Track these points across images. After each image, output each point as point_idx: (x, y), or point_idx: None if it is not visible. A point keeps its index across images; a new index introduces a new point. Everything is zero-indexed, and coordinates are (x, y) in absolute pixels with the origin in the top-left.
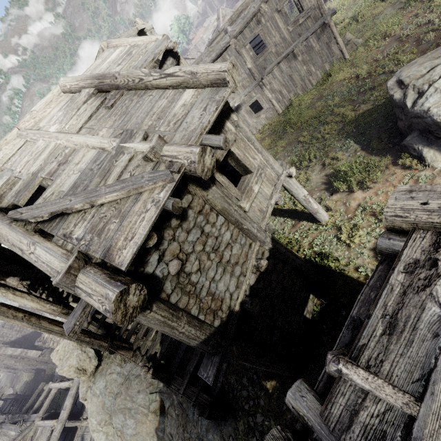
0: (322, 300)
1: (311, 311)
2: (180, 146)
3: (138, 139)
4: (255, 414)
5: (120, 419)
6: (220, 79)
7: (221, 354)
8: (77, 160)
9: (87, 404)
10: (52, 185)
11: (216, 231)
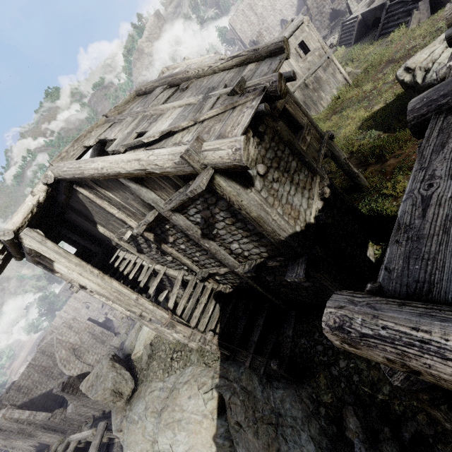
0: (381, 243)
1: (373, 255)
2: (260, 77)
3: (220, 88)
4: (337, 362)
5: (167, 436)
6: (278, 48)
7: (307, 253)
8: (167, 116)
9: (123, 436)
10: (149, 131)
11: (285, 158)
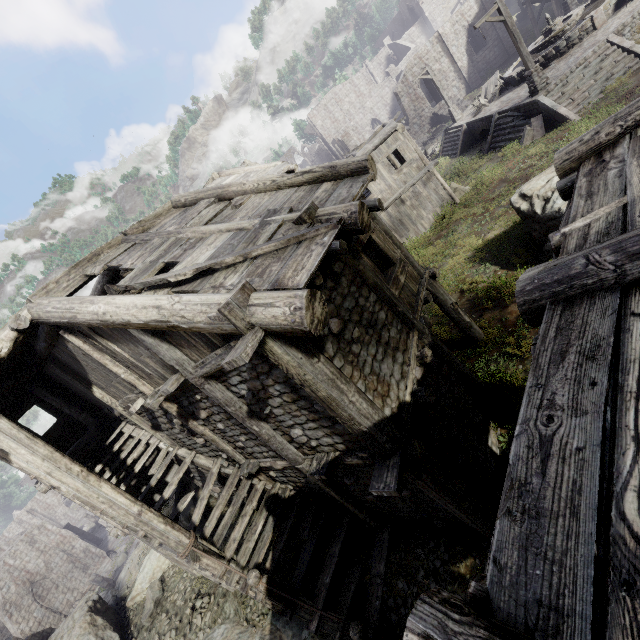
0: (507, 425)
1: (497, 444)
2: (336, 205)
3: (284, 213)
4: None
5: None
6: (361, 167)
7: (400, 451)
8: (209, 242)
9: None
10: (181, 262)
11: (370, 307)
